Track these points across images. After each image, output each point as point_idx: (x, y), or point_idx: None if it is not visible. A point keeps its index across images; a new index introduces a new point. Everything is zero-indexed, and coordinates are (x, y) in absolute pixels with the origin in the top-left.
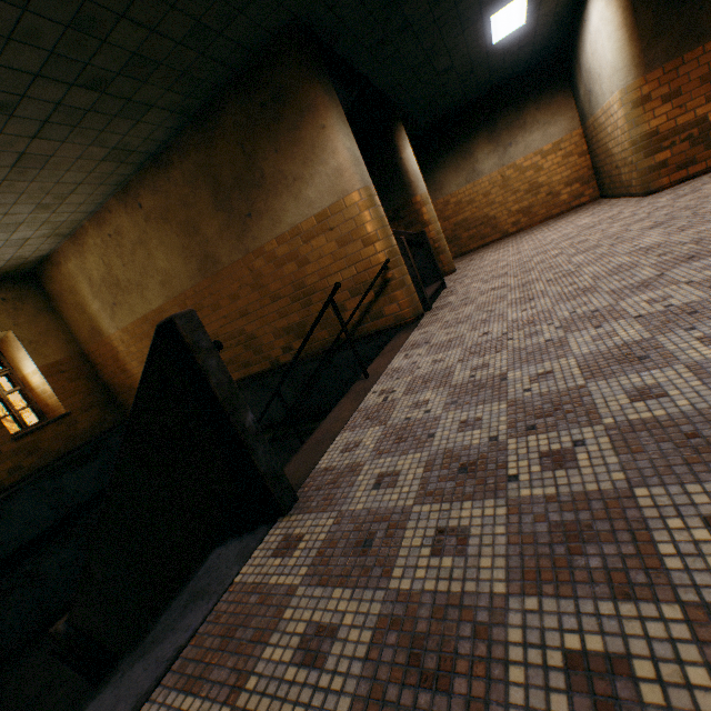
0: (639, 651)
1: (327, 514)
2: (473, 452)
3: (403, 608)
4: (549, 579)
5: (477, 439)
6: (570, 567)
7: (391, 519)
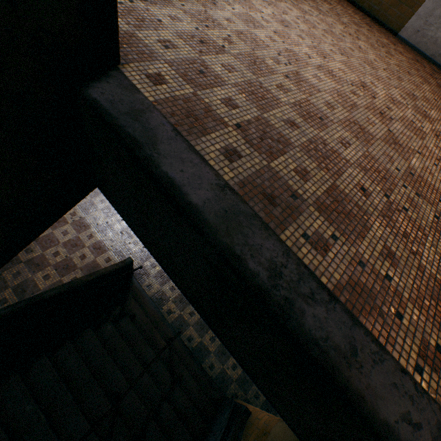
0: (281, 82)
1: (157, 63)
2: (196, 35)
3: (240, 88)
4: (260, 74)
5: (189, 28)
6: (260, 71)
7: (198, 63)
